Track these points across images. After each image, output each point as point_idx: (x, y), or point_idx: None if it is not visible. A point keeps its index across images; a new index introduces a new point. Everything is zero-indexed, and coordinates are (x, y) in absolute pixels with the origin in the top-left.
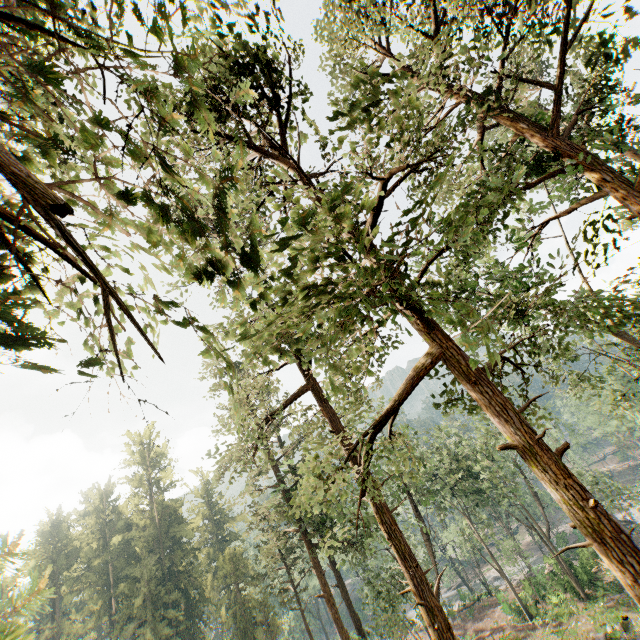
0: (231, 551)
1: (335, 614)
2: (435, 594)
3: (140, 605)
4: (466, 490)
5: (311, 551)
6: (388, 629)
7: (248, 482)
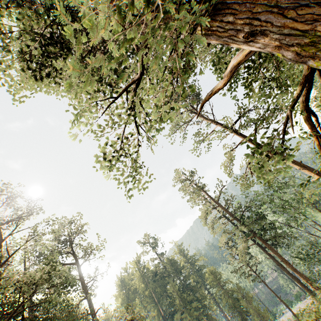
0: (210, 269)
1: (293, 268)
2: None
3: (178, 304)
4: None
5: (265, 243)
6: (319, 275)
7: (210, 229)
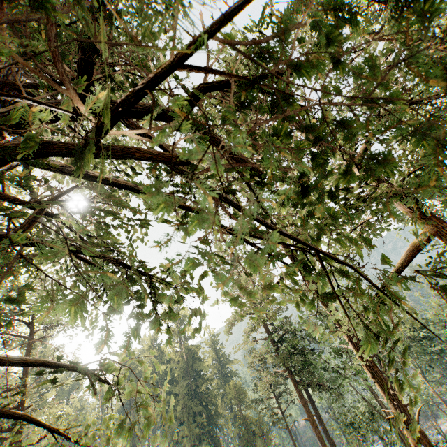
0: (234, 383)
1: (318, 434)
2: (417, 423)
3: (180, 411)
4: (419, 352)
5: (296, 386)
6: None
7: (244, 336)
